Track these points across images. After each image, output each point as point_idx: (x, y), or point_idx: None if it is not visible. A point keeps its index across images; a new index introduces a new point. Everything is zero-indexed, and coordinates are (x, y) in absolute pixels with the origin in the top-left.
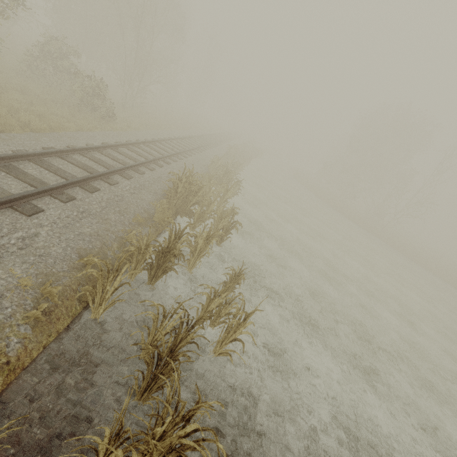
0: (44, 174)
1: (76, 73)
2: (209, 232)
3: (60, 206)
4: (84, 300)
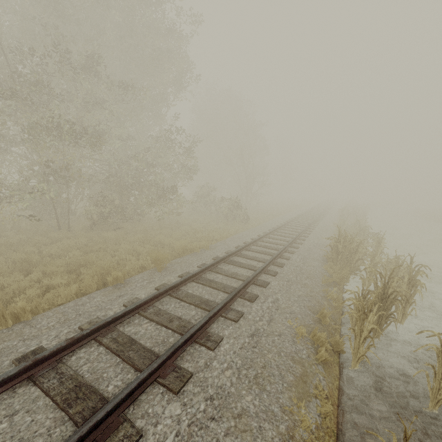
0: (248, 261)
1: (222, 200)
2: (409, 275)
3: (274, 279)
4: (336, 349)
